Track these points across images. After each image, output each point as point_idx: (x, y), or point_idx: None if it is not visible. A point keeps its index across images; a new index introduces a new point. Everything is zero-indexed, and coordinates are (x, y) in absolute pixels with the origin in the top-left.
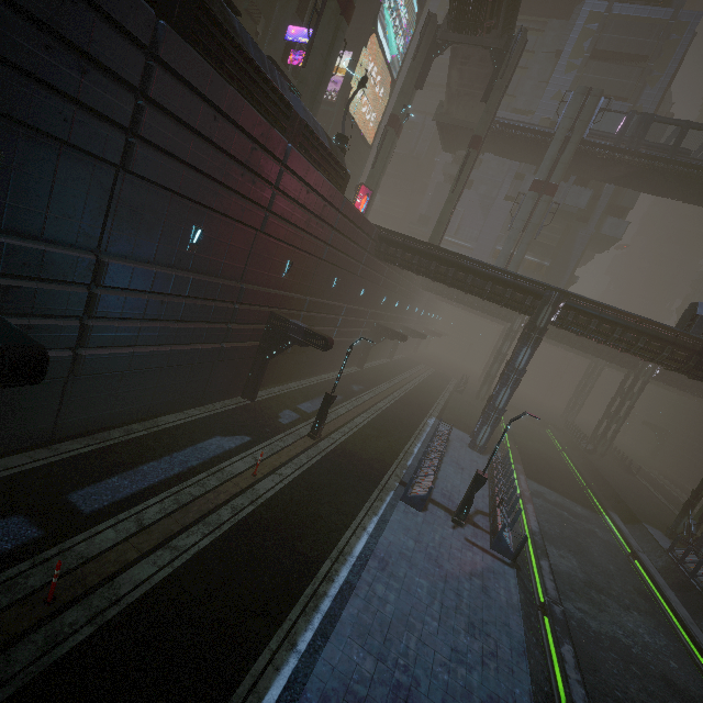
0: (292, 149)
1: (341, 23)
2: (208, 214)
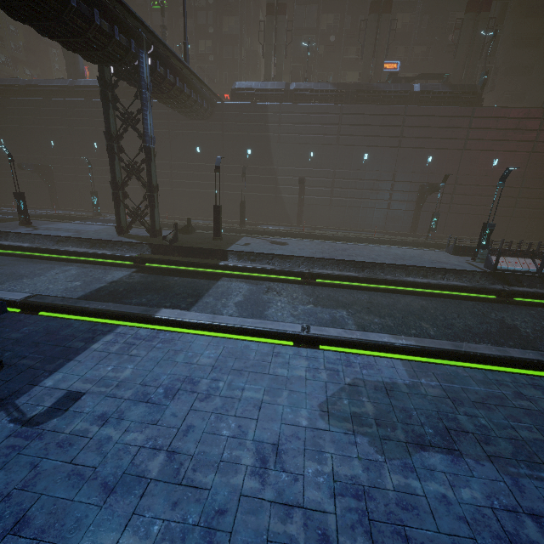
0: (409, 107)
1: (479, 17)
2: (370, 149)
